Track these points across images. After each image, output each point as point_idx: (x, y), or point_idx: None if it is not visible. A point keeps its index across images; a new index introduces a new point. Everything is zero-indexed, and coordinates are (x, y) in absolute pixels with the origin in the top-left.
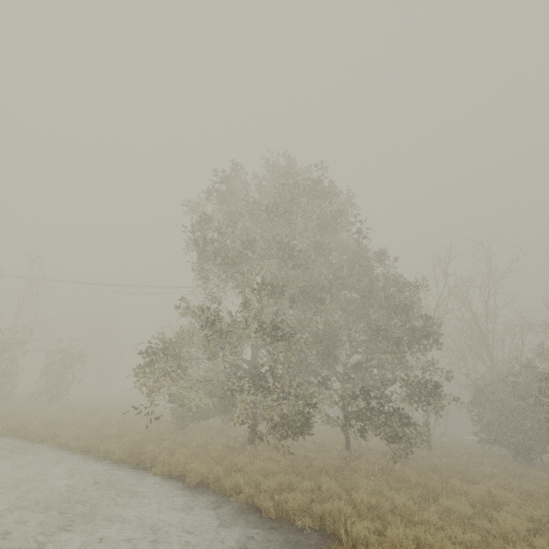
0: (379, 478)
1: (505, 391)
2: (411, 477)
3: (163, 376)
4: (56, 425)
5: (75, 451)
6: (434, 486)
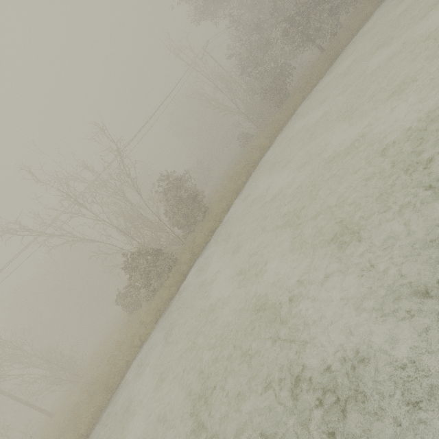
0: None
1: None
2: None
3: (307, 28)
4: (278, 120)
5: (314, 88)
6: None
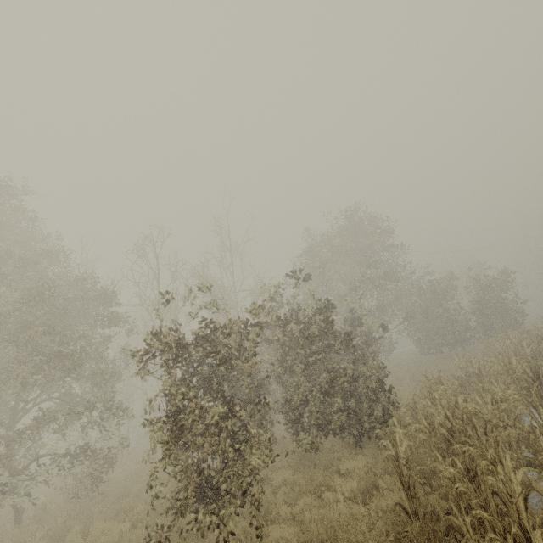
0: None
1: None
2: None
3: None
4: None
5: None
6: None
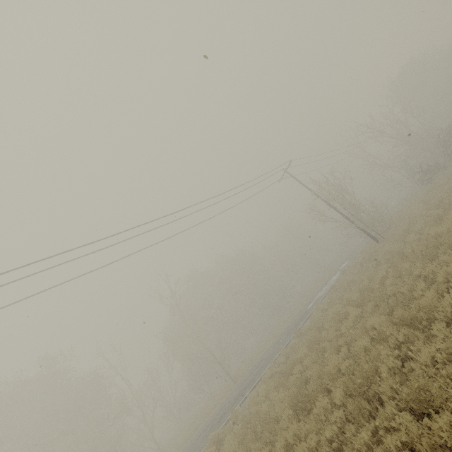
0: None
1: None
2: None
3: None
4: None
5: None
6: None
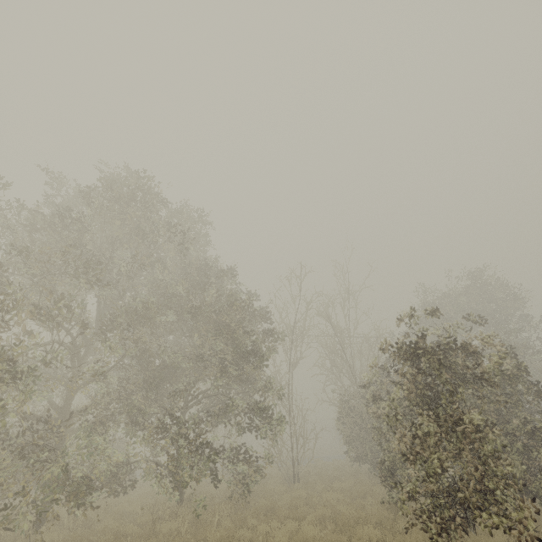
0: (183, 541)
1: (362, 403)
2: (209, 533)
3: None
4: None
5: None
6: (232, 540)
